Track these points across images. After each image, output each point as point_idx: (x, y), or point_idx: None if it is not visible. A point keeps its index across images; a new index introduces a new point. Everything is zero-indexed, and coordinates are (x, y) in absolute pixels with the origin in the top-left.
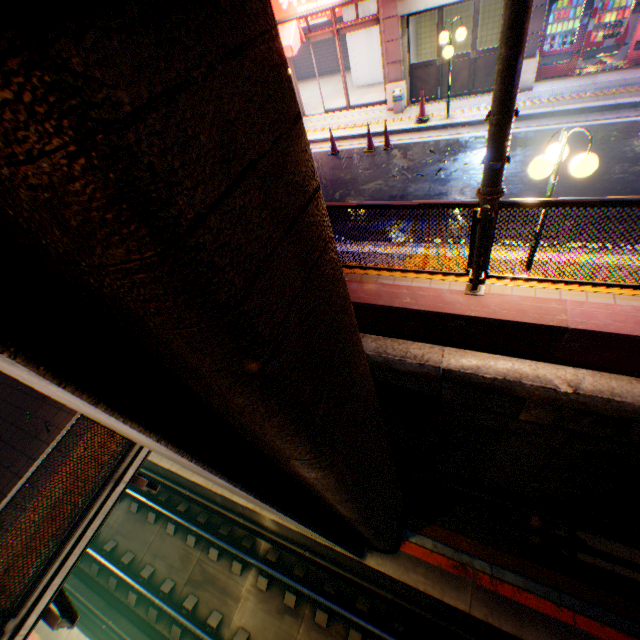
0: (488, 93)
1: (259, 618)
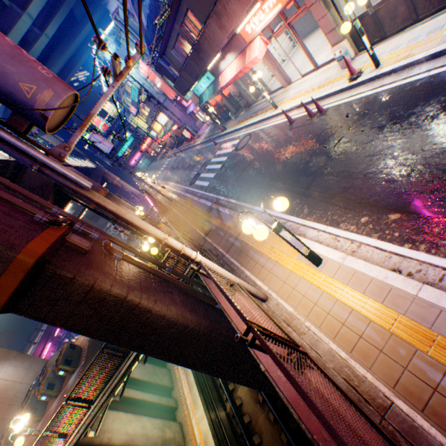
0: (438, 12)
1: (247, 397)
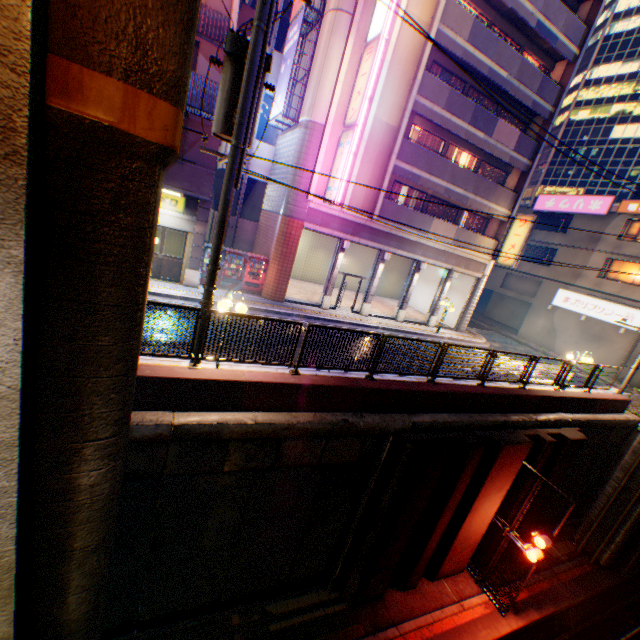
0: (171, 281)
1: None
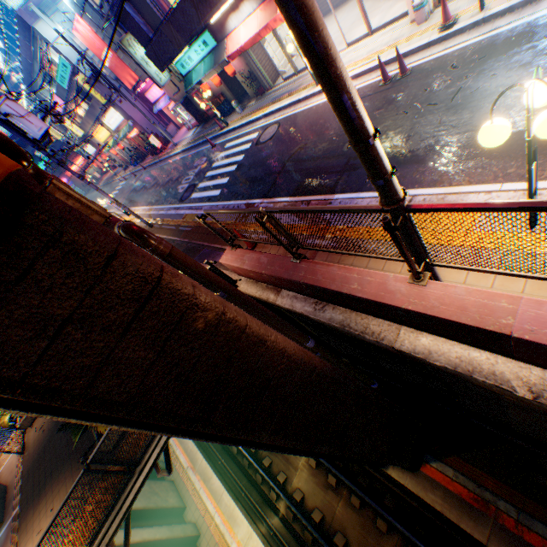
0: None
1: (310, 486)
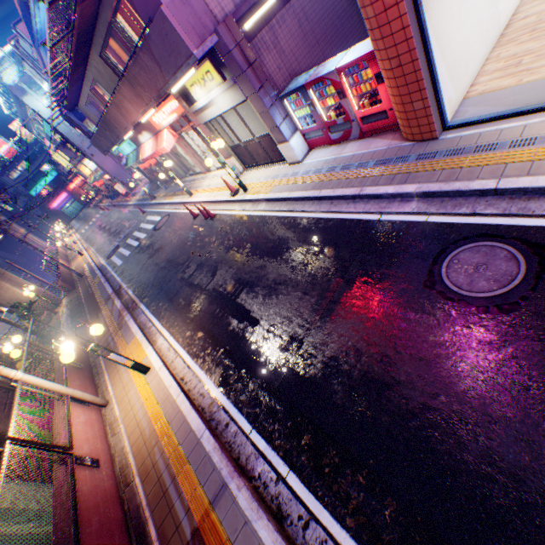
0: (282, 161)
1: None
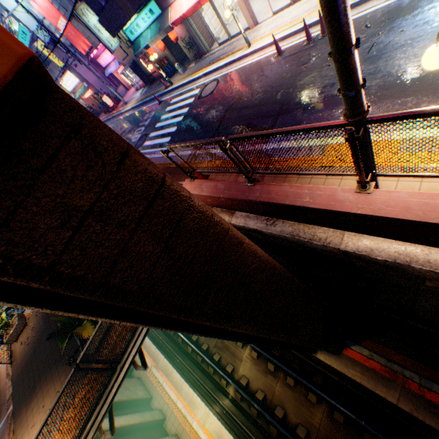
0: None
1: (253, 373)
